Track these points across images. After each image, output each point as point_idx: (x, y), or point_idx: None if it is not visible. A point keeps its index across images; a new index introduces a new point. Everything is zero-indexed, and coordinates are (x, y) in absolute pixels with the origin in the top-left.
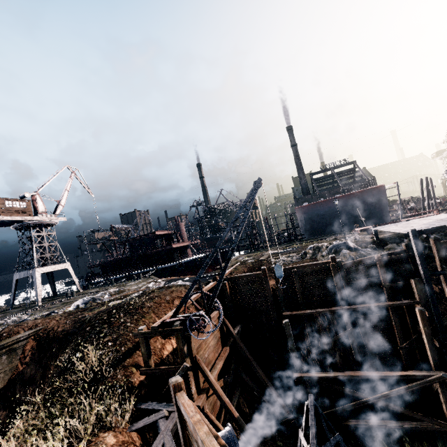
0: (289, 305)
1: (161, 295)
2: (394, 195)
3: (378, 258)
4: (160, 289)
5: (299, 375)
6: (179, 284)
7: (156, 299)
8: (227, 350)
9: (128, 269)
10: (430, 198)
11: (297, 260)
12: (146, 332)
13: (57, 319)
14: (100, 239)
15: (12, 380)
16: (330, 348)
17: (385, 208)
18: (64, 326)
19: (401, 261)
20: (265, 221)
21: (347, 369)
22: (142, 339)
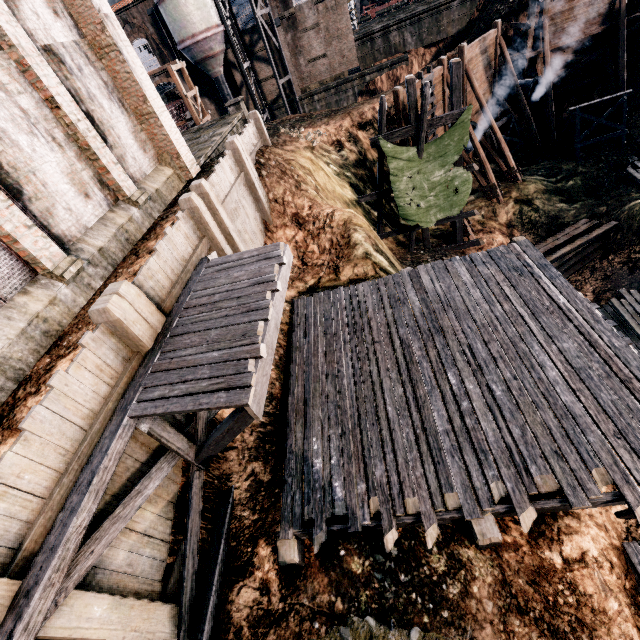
0: None
1: None
2: None
3: None
4: None
5: None
6: None
7: None
8: (598, 30)
9: None
10: None
11: None
12: None
13: None
14: None
15: (470, 24)
16: None
17: None
18: None
19: None
20: None
21: None
22: None
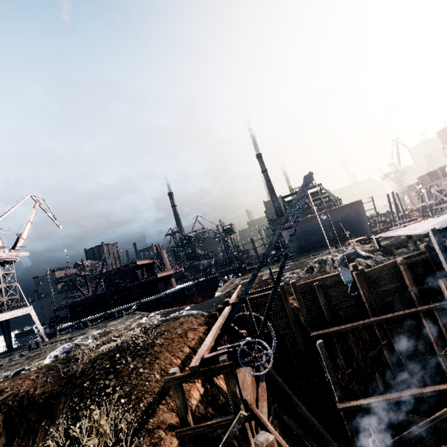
0: (314, 324)
1: (170, 328)
2: (371, 208)
3: (401, 262)
4: (166, 322)
5: (344, 405)
6: (185, 314)
7: (166, 334)
8: (265, 387)
9: (105, 307)
10: (399, 211)
11: (306, 275)
12: (182, 376)
13: (32, 378)
14: (69, 275)
15: None
16: (367, 368)
17: (365, 221)
18: (44, 386)
19: (423, 263)
20: (252, 242)
21: (390, 389)
22: (176, 386)
